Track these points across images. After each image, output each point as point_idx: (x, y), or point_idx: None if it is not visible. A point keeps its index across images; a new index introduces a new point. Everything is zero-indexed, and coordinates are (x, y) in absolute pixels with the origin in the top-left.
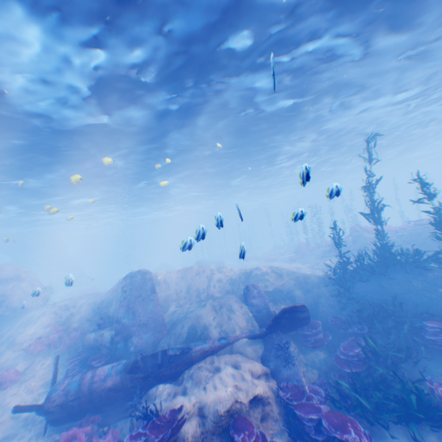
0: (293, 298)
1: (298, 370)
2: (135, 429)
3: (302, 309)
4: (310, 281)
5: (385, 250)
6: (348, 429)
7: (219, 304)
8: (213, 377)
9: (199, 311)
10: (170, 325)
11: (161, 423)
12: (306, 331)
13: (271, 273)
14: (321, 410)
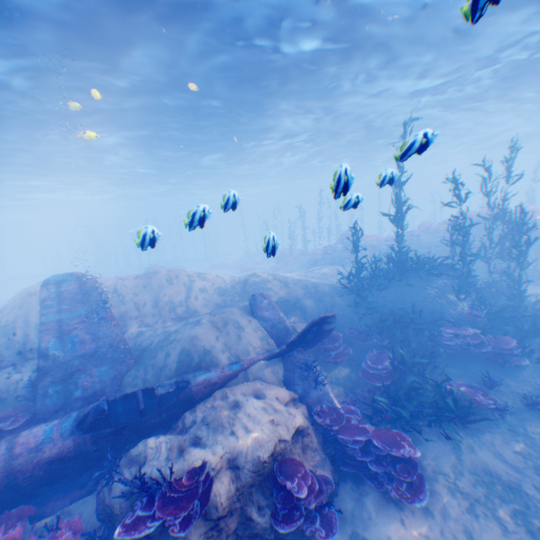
0: (304, 309)
1: (328, 390)
2: (131, 514)
3: (331, 321)
4: (321, 290)
5: (402, 256)
6: (402, 444)
7: (221, 320)
8: (237, 415)
9: (193, 331)
10: (139, 354)
11: (179, 495)
12: (329, 345)
13: (274, 281)
14: (368, 429)
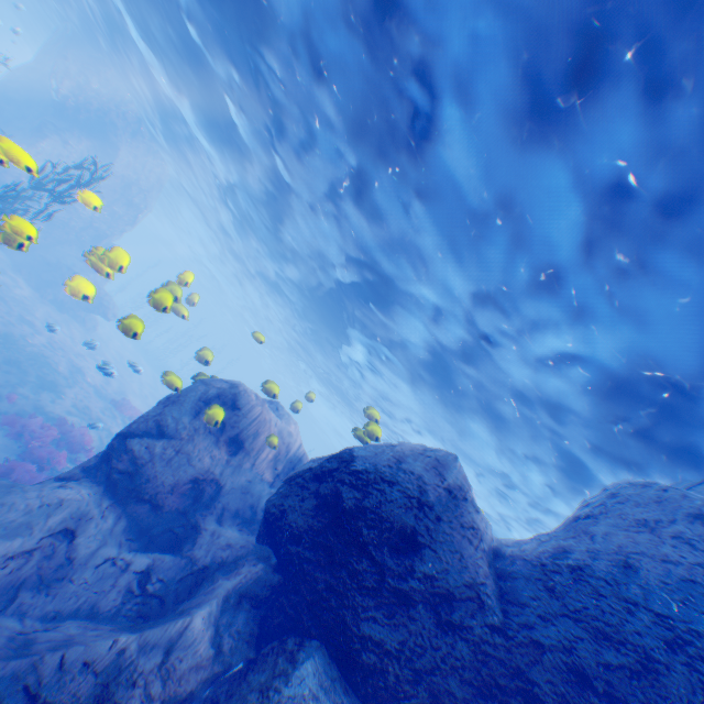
0: None
1: None
2: None
3: None
4: None
5: None
6: None
7: None
8: None
9: None
10: None
11: None
12: None
13: None
14: None
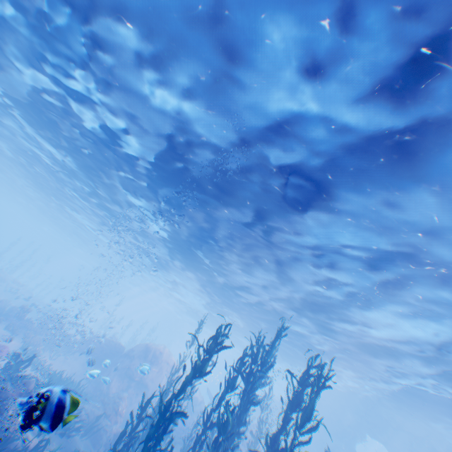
0: None
1: None
2: None
3: None
4: None
5: None
6: None
7: None
8: None
9: None
10: None
11: None
12: None
13: None
14: None
